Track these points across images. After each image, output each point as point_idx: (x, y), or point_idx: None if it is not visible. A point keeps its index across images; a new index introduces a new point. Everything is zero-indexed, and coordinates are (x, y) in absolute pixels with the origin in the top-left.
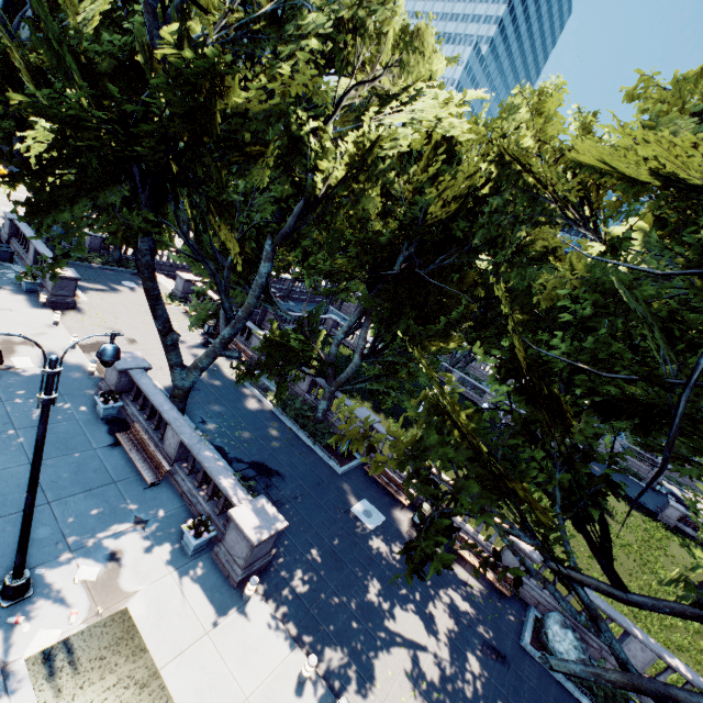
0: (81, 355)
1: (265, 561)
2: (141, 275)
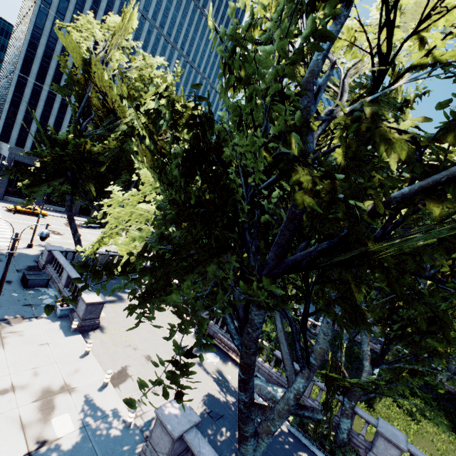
0: (114, 393)
1: None
2: (244, 348)
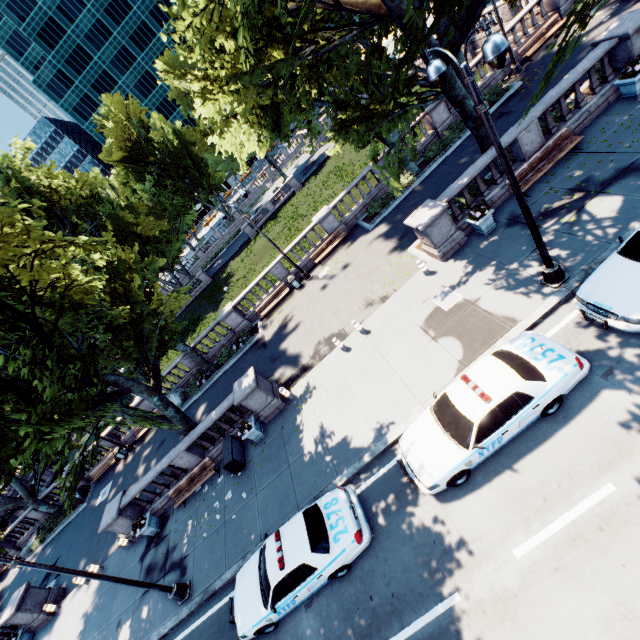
0: None
1: (54, 593)
2: None
